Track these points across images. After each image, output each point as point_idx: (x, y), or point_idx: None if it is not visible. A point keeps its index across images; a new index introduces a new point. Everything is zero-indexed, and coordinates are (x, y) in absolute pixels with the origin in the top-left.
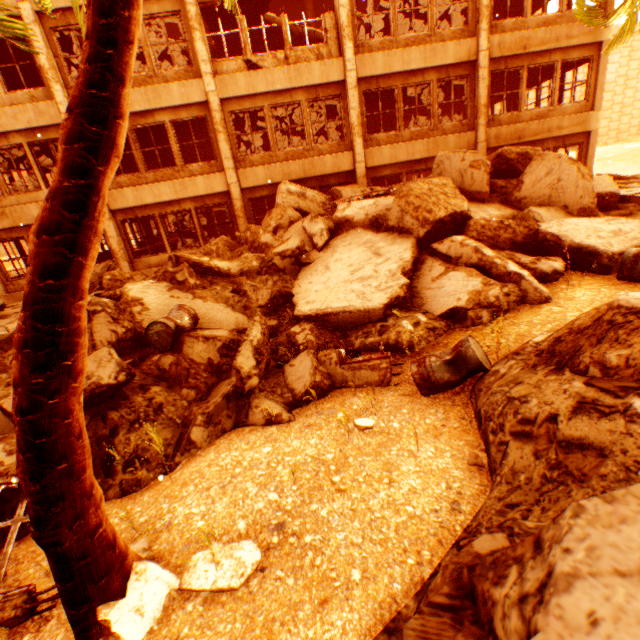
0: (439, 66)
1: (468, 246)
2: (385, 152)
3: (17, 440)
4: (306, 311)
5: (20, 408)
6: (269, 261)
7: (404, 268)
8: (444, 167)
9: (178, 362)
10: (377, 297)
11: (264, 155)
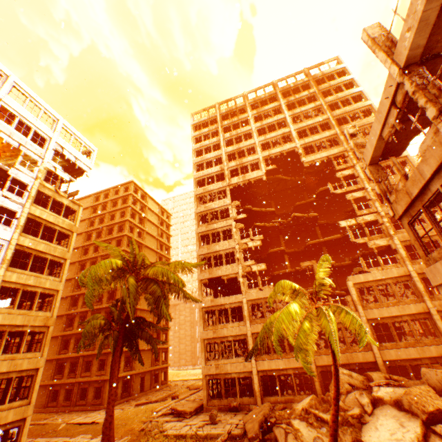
0: (408, 313)
1: None
2: (391, 352)
3: None
4: None
5: None
6: (346, 418)
7: (417, 437)
8: (426, 376)
9: None
10: None
11: (325, 349)
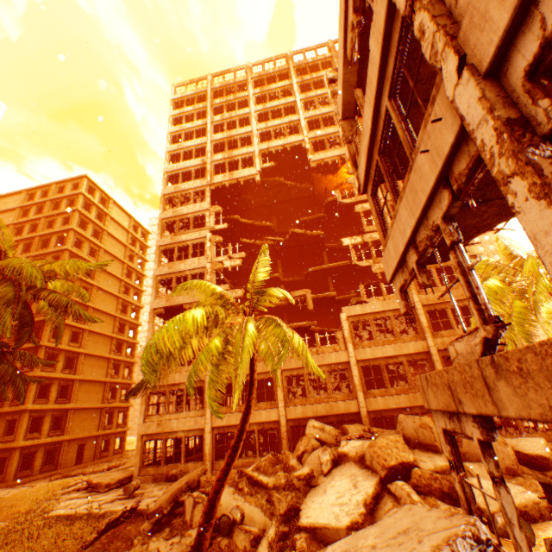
0: (405, 353)
1: (404, 489)
2: (379, 400)
3: (194, 544)
4: (304, 522)
5: (199, 532)
6: (290, 480)
7: (366, 499)
8: (403, 424)
9: (229, 543)
10: (344, 519)
11: (302, 398)
